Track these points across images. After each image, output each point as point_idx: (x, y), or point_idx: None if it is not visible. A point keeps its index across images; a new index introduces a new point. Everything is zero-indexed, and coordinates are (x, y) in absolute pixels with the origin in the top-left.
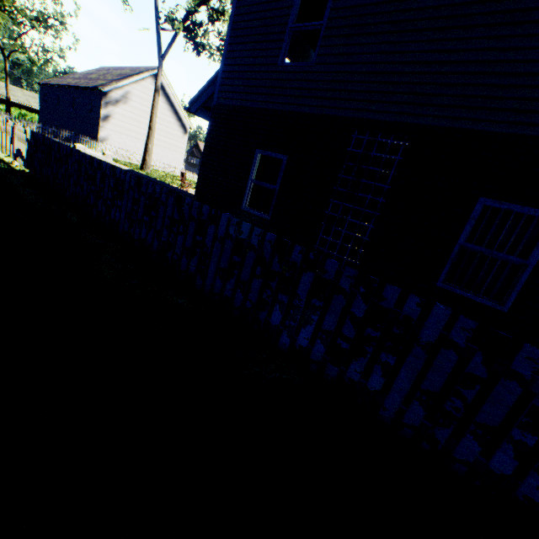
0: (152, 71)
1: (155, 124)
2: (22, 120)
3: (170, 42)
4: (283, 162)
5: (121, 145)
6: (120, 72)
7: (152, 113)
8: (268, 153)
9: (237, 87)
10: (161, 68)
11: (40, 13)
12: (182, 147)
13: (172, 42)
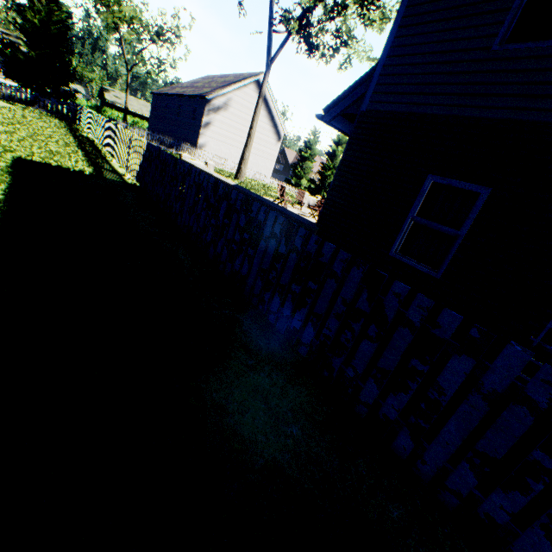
0: (254, 77)
1: (254, 131)
2: (135, 127)
3: (281, 44)
4: (480, 198)
5: (217, 152)
6: (224, 79)
7: (253, 120)
8: (450, 182)
9: (405, 85)
10: (268, 73)
11: (160, 28)
12: (273, 155)
13: (283, 44)
